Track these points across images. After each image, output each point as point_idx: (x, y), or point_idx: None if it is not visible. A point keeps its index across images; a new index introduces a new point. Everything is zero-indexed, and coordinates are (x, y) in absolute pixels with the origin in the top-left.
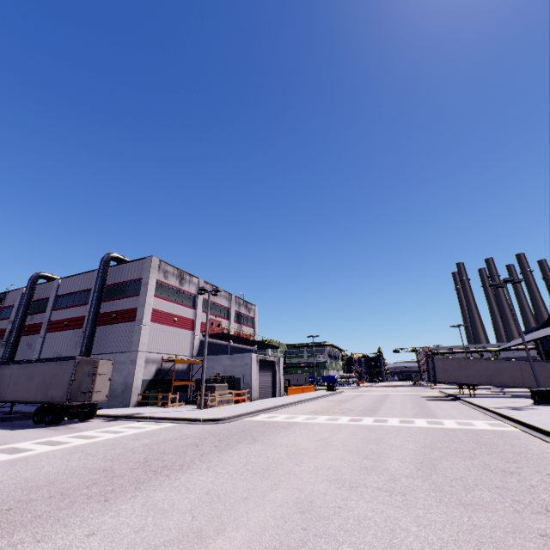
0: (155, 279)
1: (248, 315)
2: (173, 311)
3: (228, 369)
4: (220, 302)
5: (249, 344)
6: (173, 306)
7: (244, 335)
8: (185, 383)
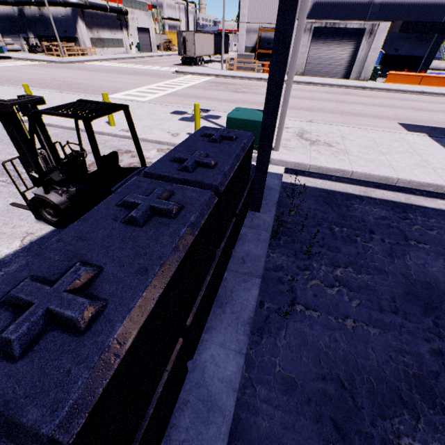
0: None
1: None
2: None
3: None
4: None
5: None
6: None
7: None
8: (269, 52)
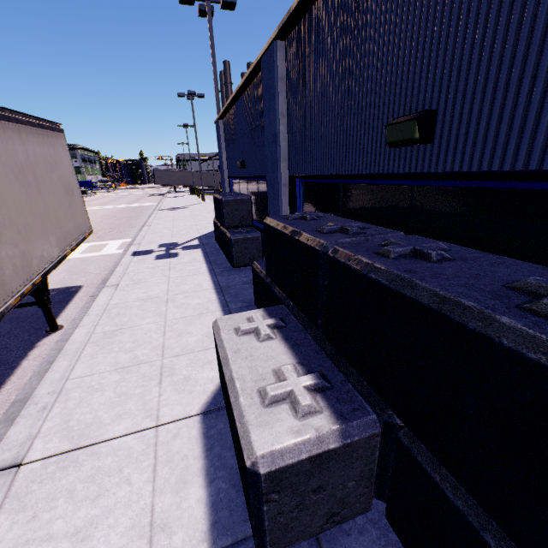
0: None
1: None
2: None
3: None
4: None
5: None
6: None
7: None
8: None
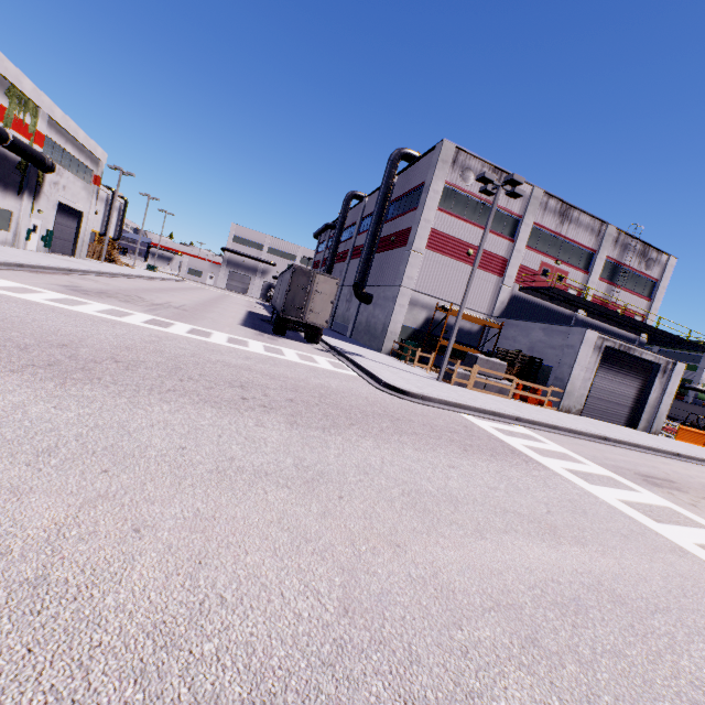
0: (442, 181)
1: (643, 273)
2: (468, 238)
3: (536, 347)
4: (574, 236)
5: (624, 326)
6: (469, 230)
7: (618, 308)
8: (460, 348)
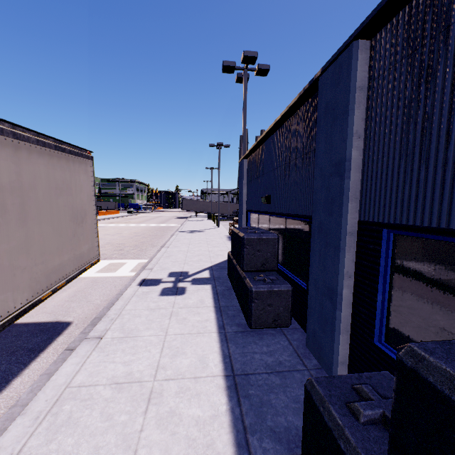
0: None
1: None
2: None
3: None
4: None
5: None
6: None
7: None
8: None
